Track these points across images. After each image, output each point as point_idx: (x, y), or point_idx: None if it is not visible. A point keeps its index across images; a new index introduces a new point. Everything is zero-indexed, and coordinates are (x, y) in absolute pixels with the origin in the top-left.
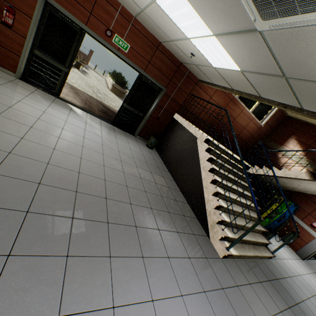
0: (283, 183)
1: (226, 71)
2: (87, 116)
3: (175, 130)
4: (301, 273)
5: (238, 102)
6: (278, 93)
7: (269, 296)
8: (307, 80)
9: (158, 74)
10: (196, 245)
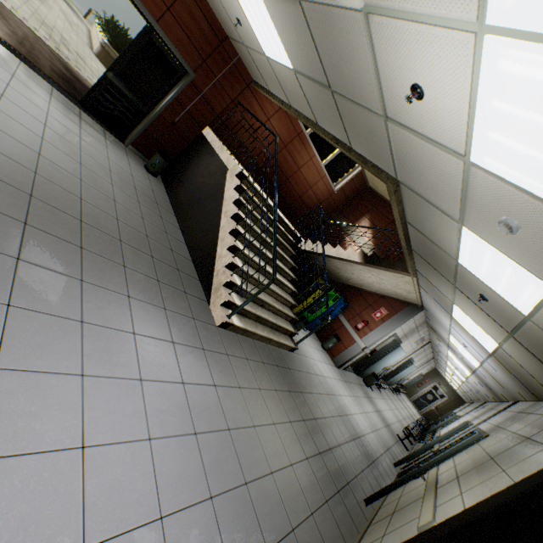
0: (337, 270)
1: (280, 68)
2: (20, 66)
3: (200, 153)
4: (326, 376)
5: (307, 143)
6: (331, 119)
7: (269, 376)
8: (348, 98)
9: (184, 40)
10: (184, 303)
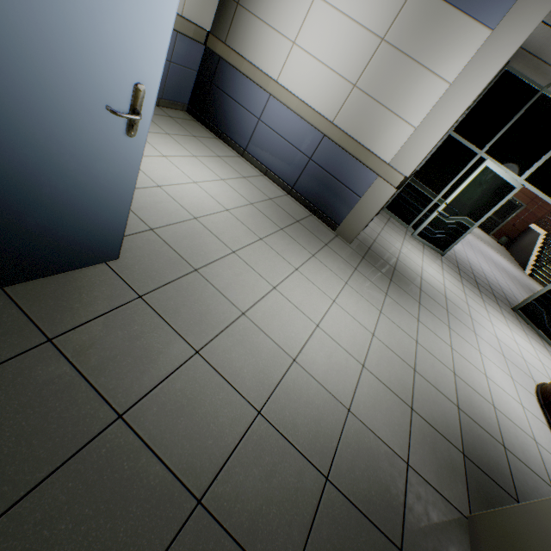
0: None
1: None
2: None
3: (526, 234)
4: None
5: None
6: None
7: None
8: None
9: (521, 196)
10: (513, 264)
